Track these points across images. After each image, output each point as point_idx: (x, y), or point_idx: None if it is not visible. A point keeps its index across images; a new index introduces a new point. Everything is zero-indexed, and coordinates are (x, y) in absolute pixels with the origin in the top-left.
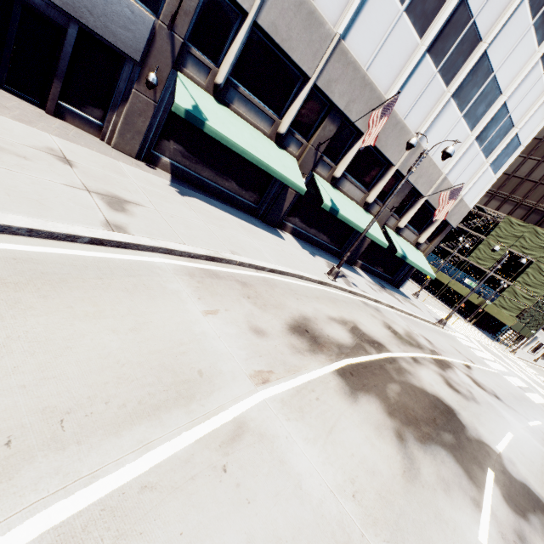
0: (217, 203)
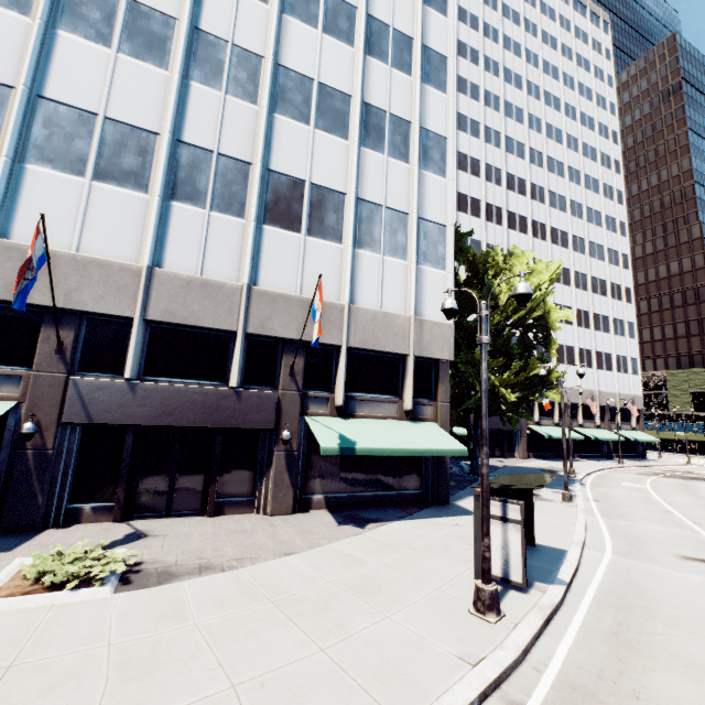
0: (556, 460)
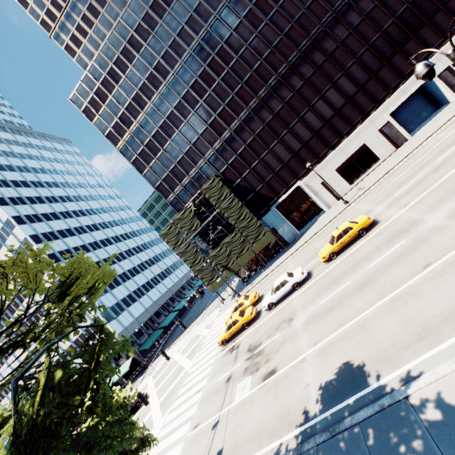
0: None
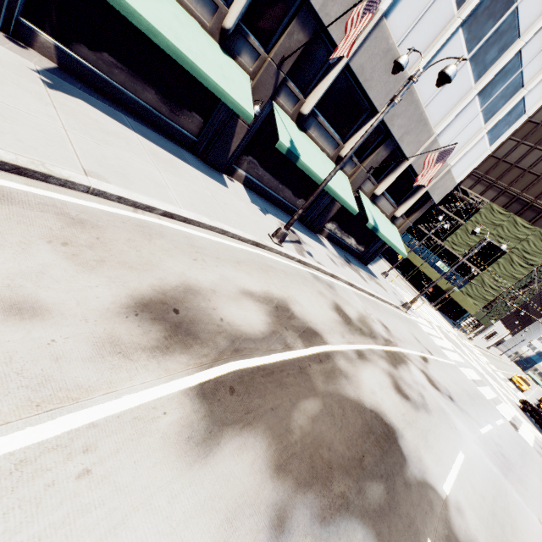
0: (128, 120)
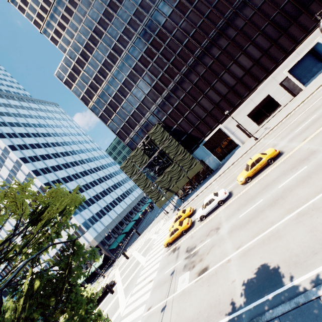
0: None
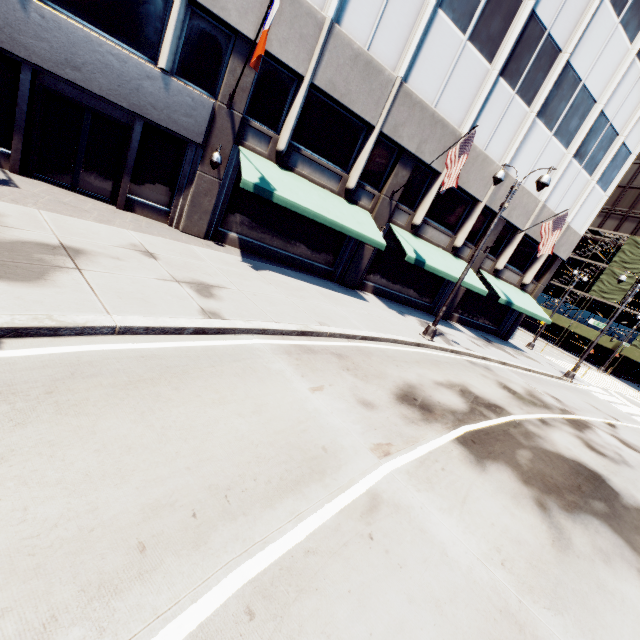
0: (290, 272)
